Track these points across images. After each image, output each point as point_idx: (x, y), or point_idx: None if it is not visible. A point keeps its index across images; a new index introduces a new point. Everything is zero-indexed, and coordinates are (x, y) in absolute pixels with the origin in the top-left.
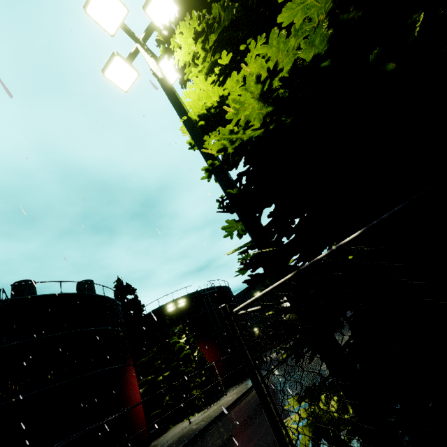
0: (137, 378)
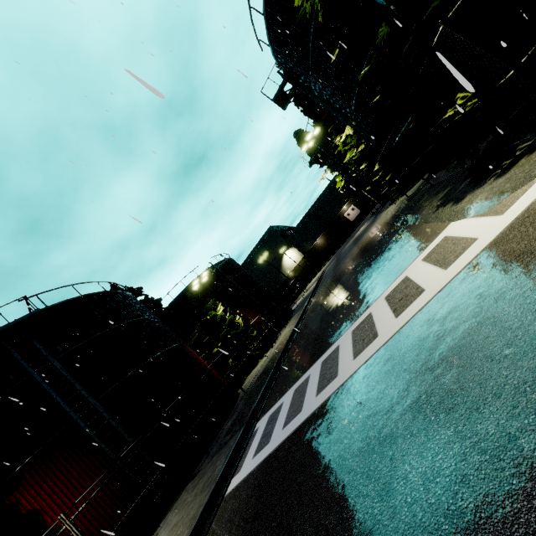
0: None
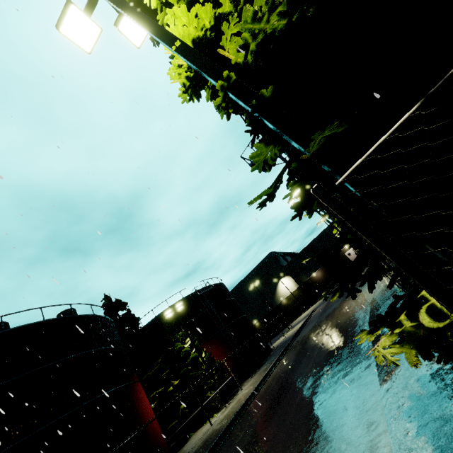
0: (146, 394)
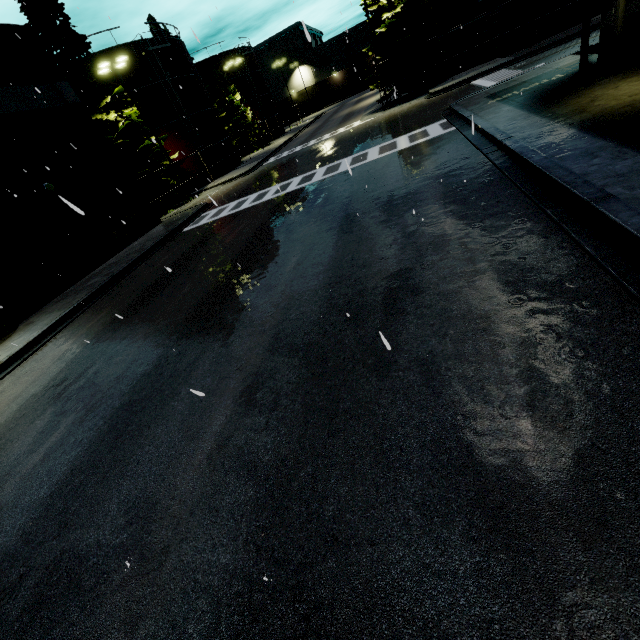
0: None
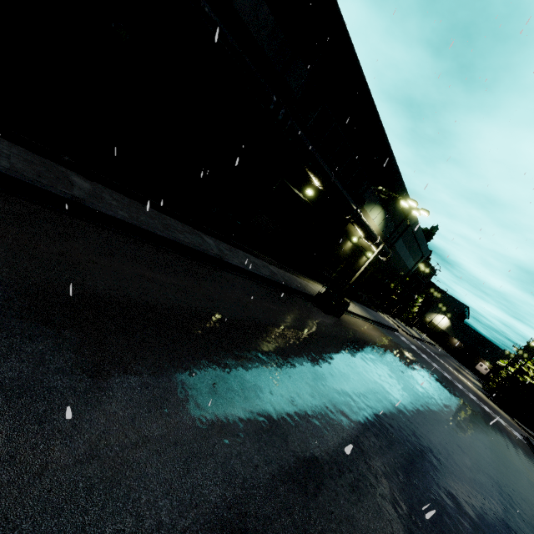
0: None
